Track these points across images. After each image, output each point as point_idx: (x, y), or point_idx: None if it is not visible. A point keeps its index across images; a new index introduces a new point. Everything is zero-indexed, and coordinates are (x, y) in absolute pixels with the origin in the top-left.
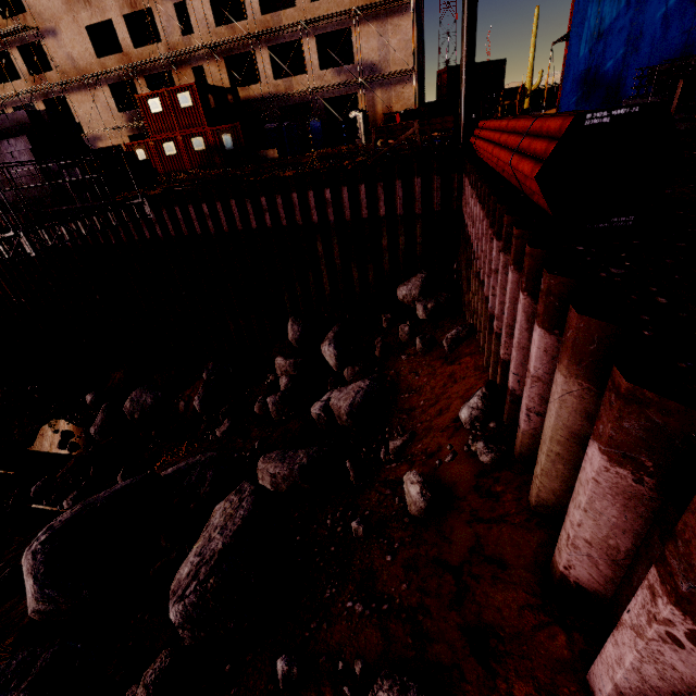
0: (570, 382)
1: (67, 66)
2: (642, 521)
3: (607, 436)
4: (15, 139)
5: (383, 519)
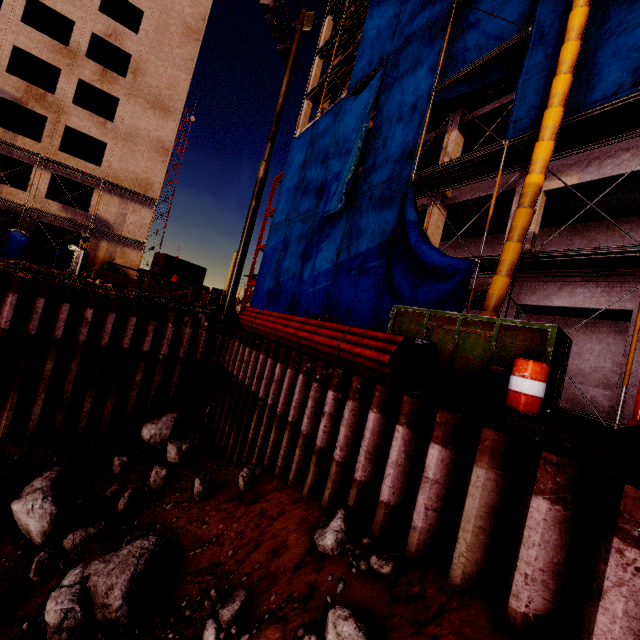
0: (489, 472)
1: None
2: (569, 534)
3: (549, 488)
4: None
5: None
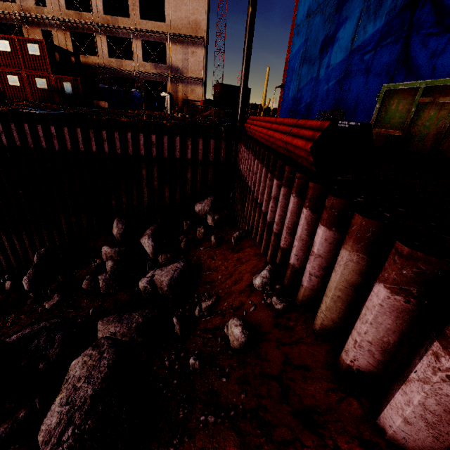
0: (352, 254)
1: None
2: (406, 324)
3: (392, 279)
4: None
5: (211, 354)
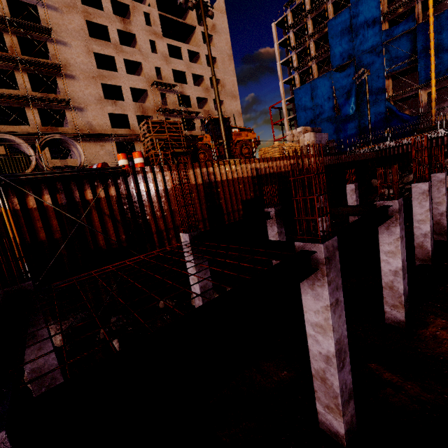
0: None
1: (84, 127)
2: None
3: None
4: (325, 133)
5: None
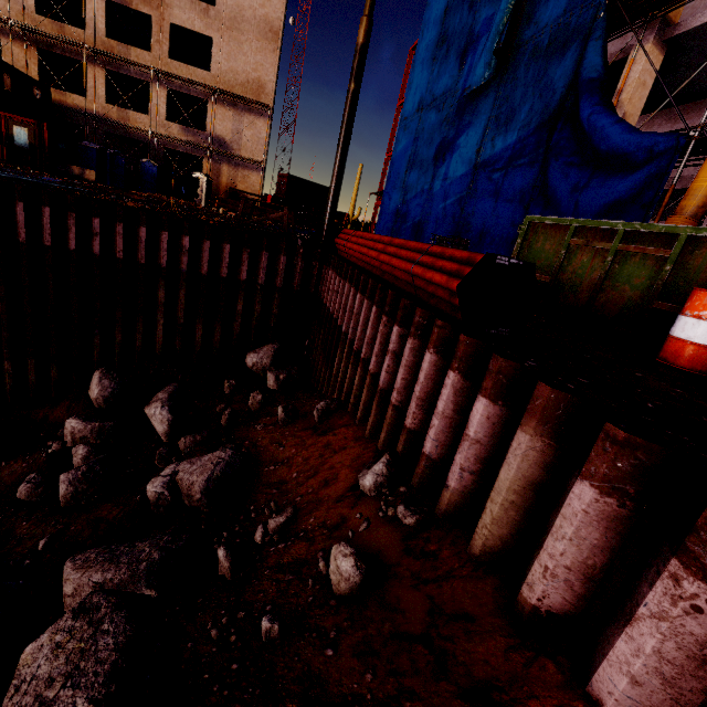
0: (535, 439)
1: None
2: (619, 537)
3: (602, 474)
4: None
5: (298, 609)
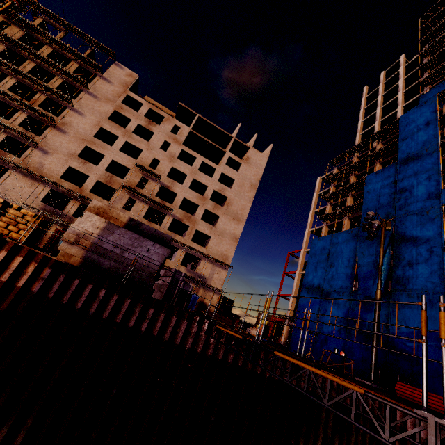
0: None
1: (33, 164)
2: None
3: None
4: (161, 246)
5: None
